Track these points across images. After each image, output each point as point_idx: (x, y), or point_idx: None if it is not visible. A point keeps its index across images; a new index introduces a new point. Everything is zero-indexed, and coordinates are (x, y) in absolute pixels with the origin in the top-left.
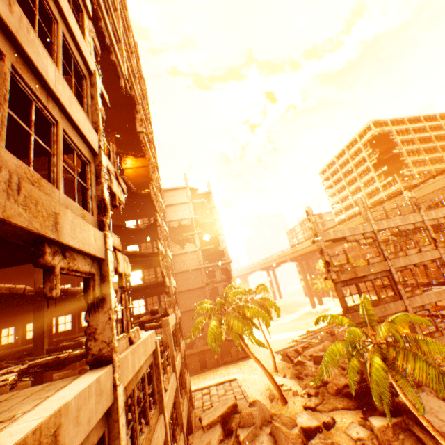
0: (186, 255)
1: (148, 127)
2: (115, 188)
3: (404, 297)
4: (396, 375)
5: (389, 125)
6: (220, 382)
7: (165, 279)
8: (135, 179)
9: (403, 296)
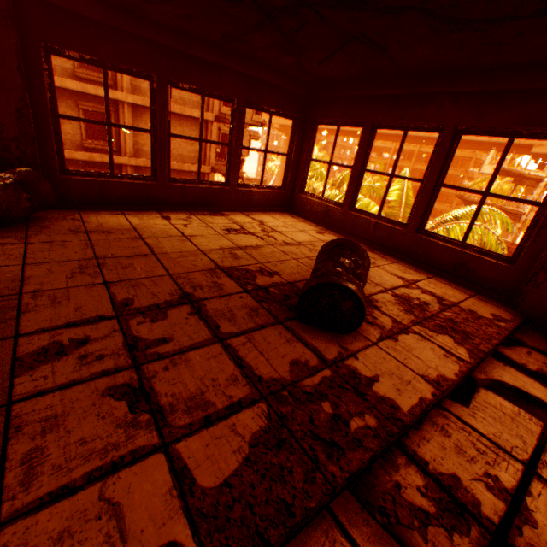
0: None
1: None
2: None
3: None
4: None
5: None
6: None
7: None
8: None
9: None
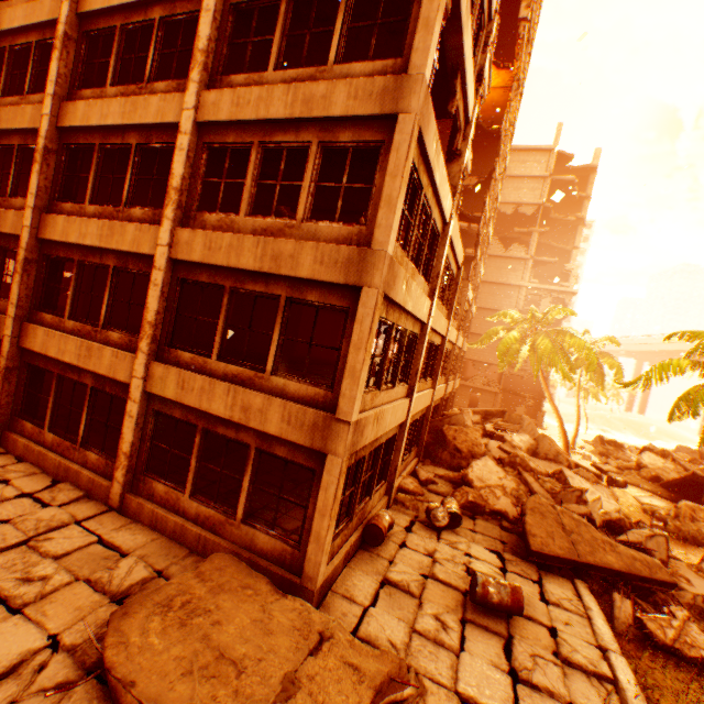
0: (506, 261)
1: (533, 15)
2: (486, 74)
3: None
4: None
5: None
6: None
7: (477, 249)
8: (481, 110)
9: None
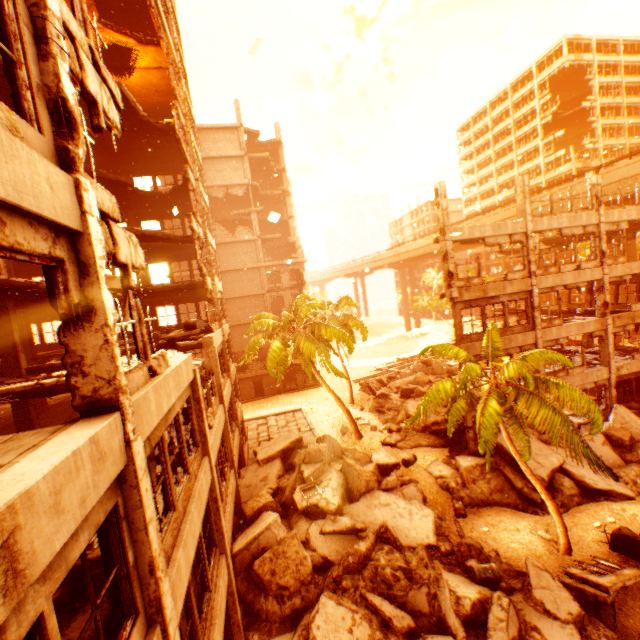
0: (238, 246)
1: None
2: (94, 88)
3: (538, 328)
4: (509, 421)
5: (591, 51)
6: (281, 412)
7: (205, 280)
8: (143, 94)
9: (537, 327)
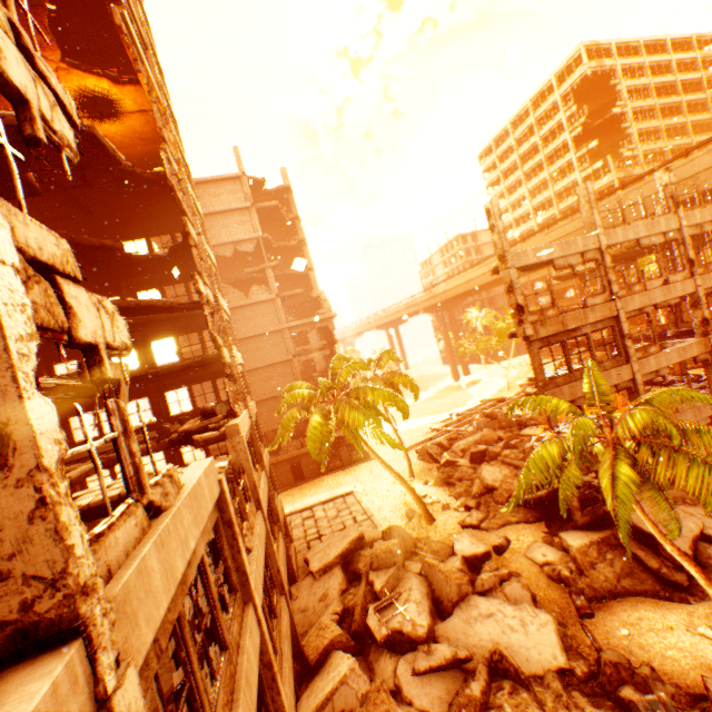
0: (255, 308)
1: (135, 8)
2: (21, 78)
3: (633, 359)
4: (643, 487)
5: (612, 56)
6: (329, 499)
7: (221, 352)
8: (126, 145)
9: (632, 358)
